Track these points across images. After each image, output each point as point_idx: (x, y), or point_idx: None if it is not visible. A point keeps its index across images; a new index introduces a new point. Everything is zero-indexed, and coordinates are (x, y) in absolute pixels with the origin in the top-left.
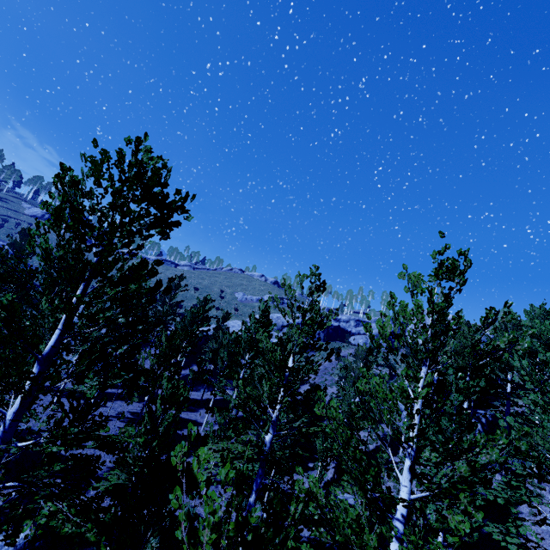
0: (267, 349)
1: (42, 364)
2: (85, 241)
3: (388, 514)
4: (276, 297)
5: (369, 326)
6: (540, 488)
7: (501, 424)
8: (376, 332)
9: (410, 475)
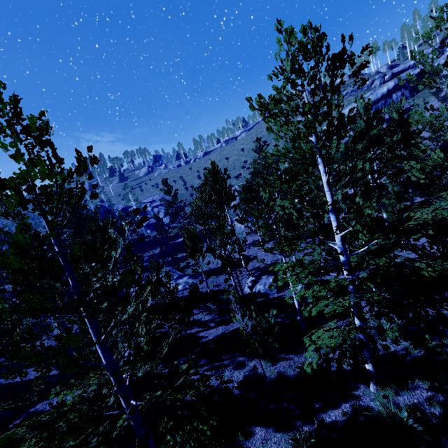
0: (430, 123)
1: (334, 213)
2: (333, 125)
3: None
4: (408, 76)
5: None
6: None
7: None
8: None
9: None
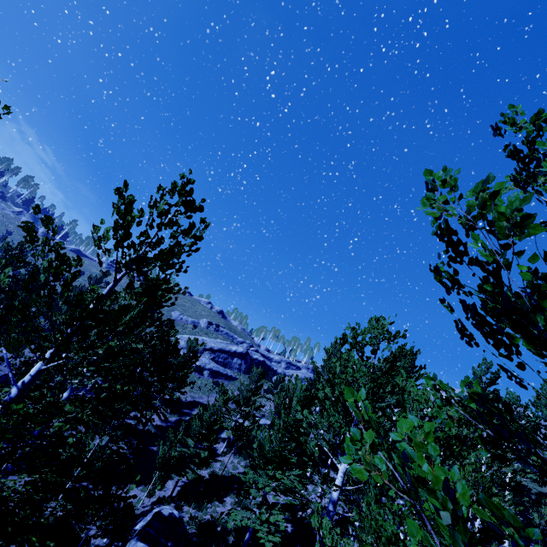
0: None
1: None
2: None
3: (12, 380)
4: None
5: (99, 229)
6: (314, 484)
7: (298, 416)
8: (302, 375)
9: (54, 349)
